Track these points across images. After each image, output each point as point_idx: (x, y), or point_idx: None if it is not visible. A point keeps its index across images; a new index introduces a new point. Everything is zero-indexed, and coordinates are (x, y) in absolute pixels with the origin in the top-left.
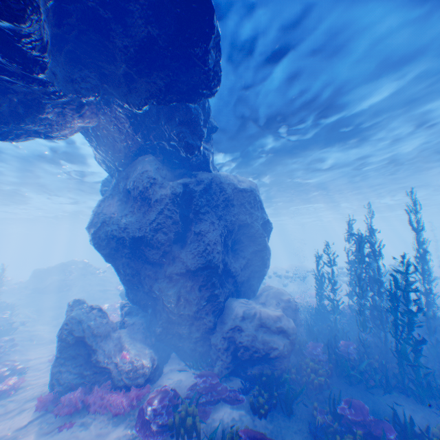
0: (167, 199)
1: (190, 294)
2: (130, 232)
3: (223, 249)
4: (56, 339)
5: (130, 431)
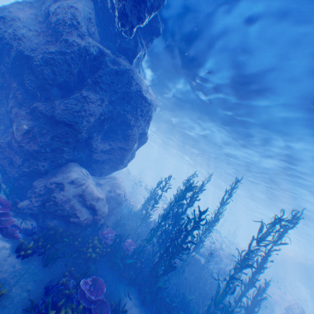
0: (77, 47)
1: (41, 137)
2: (22, 47)
3: (98, 126)
4: None
5: None
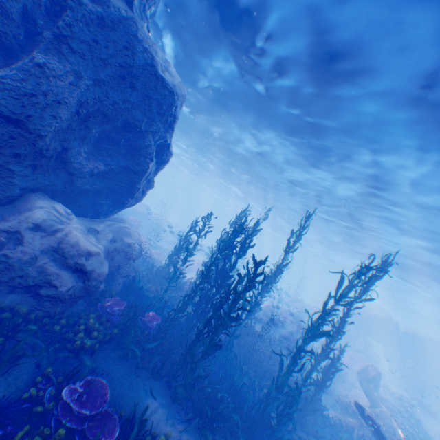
0: None
1: None
2: None
3: (78, 128)
4: None
5: None
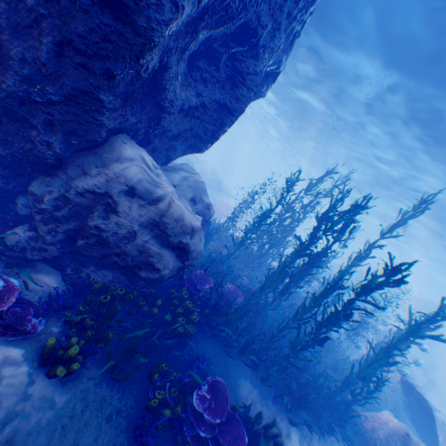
0: None
1: (21, 44)
2: None
3: (186, 31)
4: None
5: None
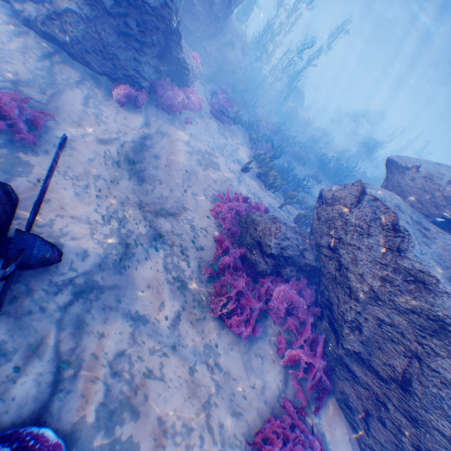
0: None
1: None
2: None
3: None
4: (123, 2)
5: (215, 123)
